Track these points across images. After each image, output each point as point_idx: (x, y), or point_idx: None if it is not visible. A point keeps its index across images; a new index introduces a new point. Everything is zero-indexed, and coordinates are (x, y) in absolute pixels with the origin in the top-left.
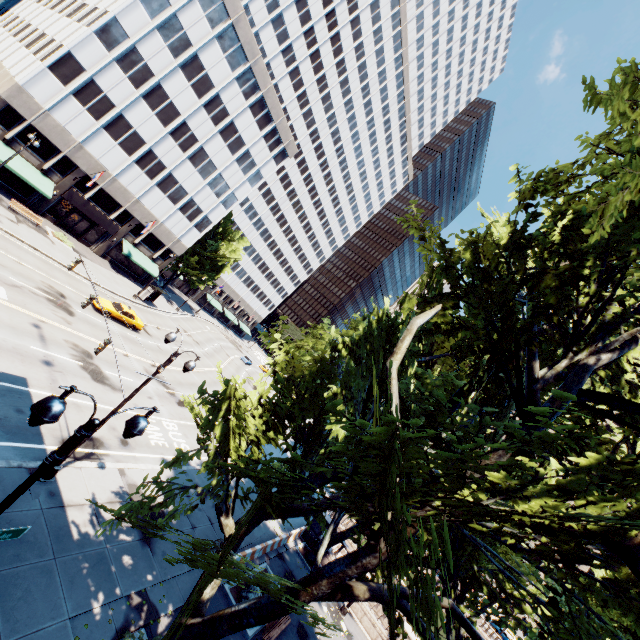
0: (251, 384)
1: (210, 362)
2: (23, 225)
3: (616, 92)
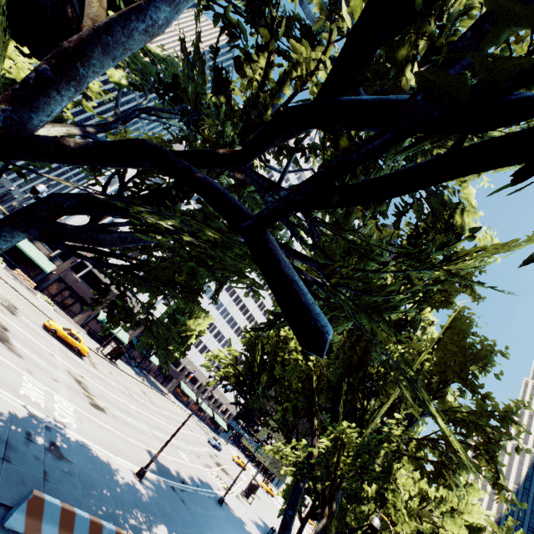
0: (214, 459)
1: (163, 418)
2: (16, 282)
3: None
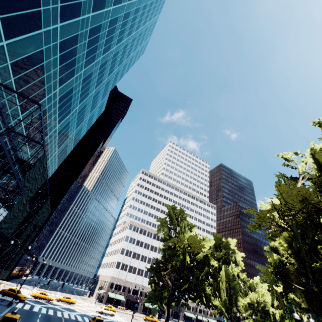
0: None
1: None
2: (122, 310)
3: (158, 232)
